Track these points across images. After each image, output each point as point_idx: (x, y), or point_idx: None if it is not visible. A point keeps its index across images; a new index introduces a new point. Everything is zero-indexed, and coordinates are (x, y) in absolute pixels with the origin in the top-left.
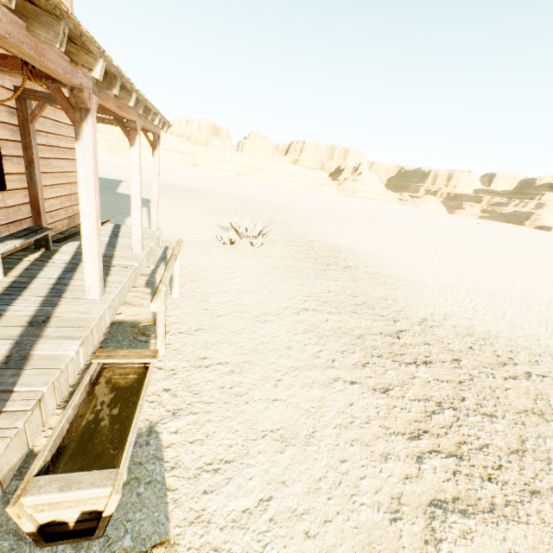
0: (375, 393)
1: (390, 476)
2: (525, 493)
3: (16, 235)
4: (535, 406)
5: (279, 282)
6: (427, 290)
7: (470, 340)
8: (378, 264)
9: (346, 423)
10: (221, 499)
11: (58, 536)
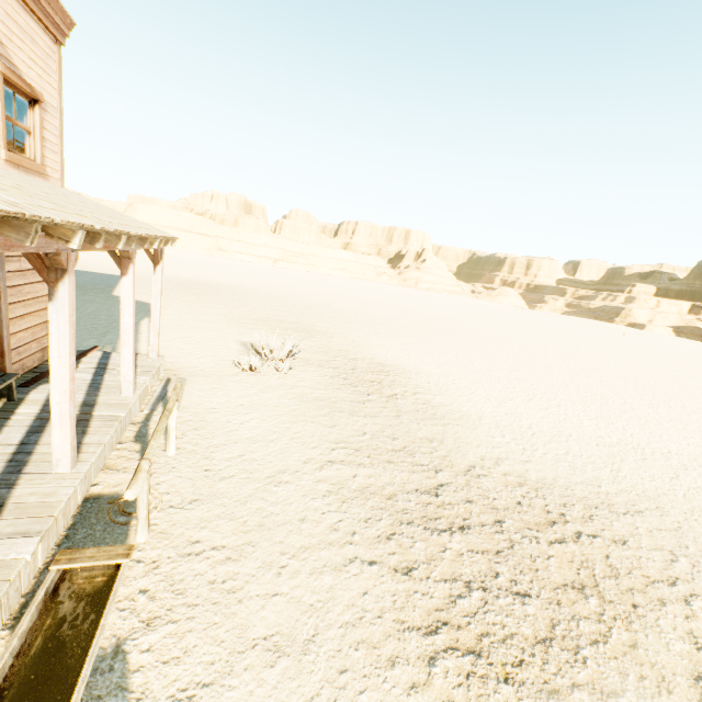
0: (396, 575)
1: (395, 686)
2: (542, 694)
3: None
4: (576, 578)
5: (305, 423)
6: (483, 424)
7: (520, 491)
8: (430, 389)
9: (354, 620)
10: None
11: None
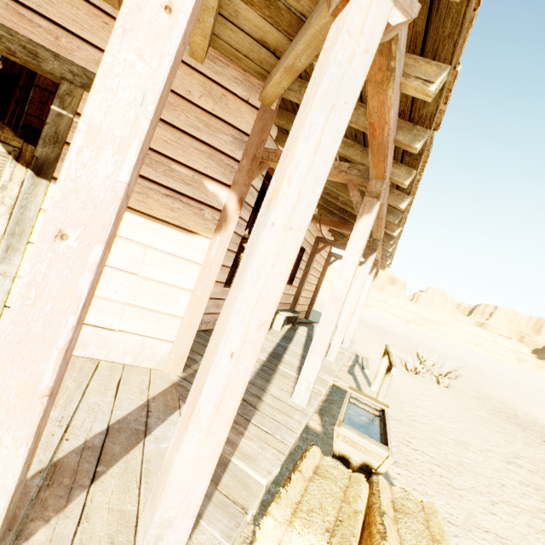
0: None
1: None
2: None
3: (288, 310)
4: None
5: (475, 425)
6: None
7: None
8: None
9: None
10: (451, 542)
11: None
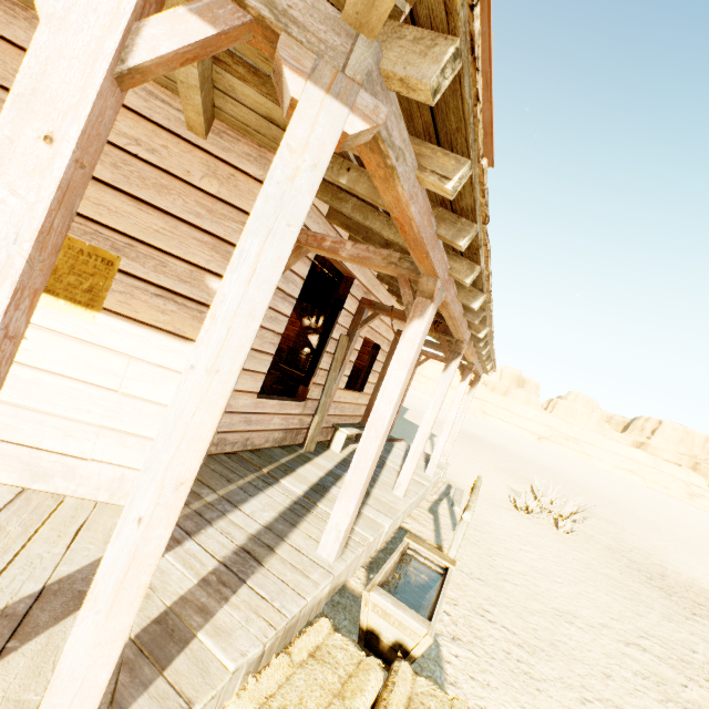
0: None
1: None
2: None
3: (354, 425)
4: None
5: (595, 589)
6: None
7: None
8: None
9: None
10: None
11: (371, 648)
